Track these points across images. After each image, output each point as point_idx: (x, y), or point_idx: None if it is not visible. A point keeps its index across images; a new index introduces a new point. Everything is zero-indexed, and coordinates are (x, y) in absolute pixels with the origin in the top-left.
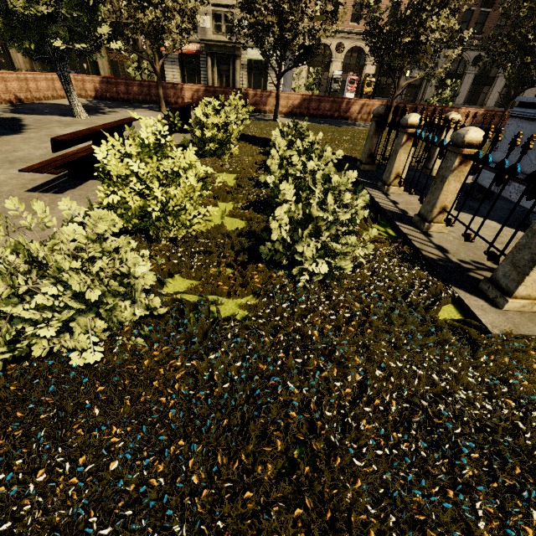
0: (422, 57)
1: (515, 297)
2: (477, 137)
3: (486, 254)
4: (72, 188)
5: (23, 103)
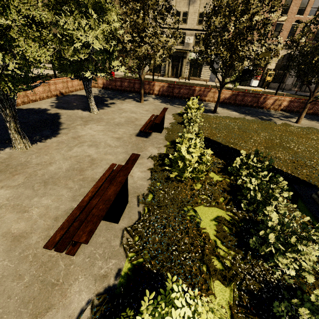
0: None
1: None
2: None
3: None
4: None
5: (63, 95)
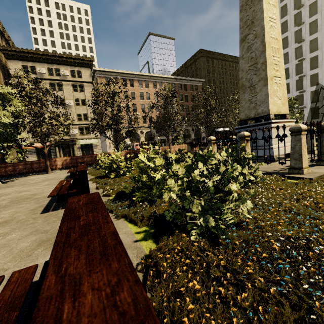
0: (176, 128)
1: (303, 168)
2: (247, 134)
3: (279, 163)
4: None
5: None
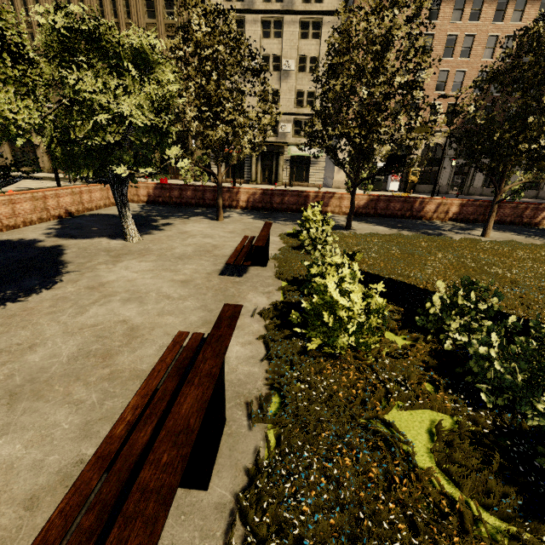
0: None
1: None
2: None
3: None
4: None
5: (72, 216)
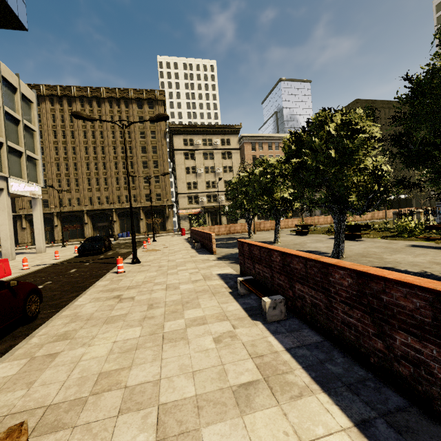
0: None
1: None
2: None
3: None
4: (361, 240)
5: None
